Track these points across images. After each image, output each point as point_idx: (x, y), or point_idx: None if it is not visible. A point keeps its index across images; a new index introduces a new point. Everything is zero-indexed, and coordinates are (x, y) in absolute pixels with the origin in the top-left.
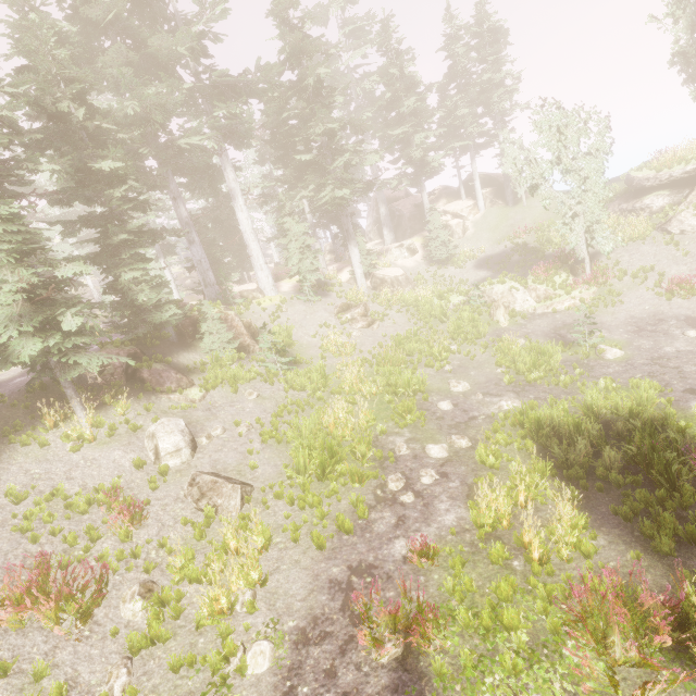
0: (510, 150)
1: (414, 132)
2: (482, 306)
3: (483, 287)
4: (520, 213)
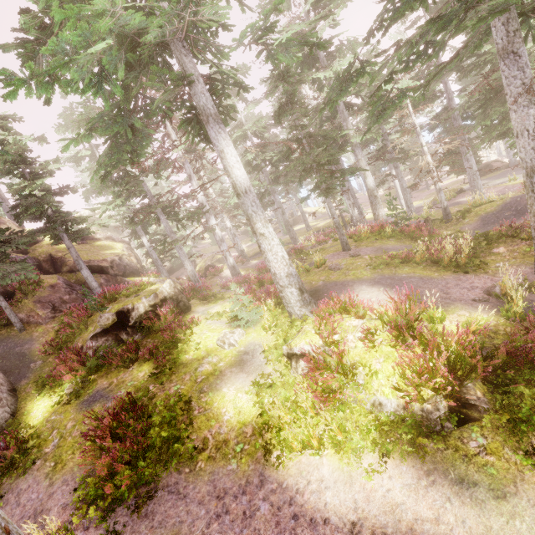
0: None
1: None
2: None
3: None
4: None
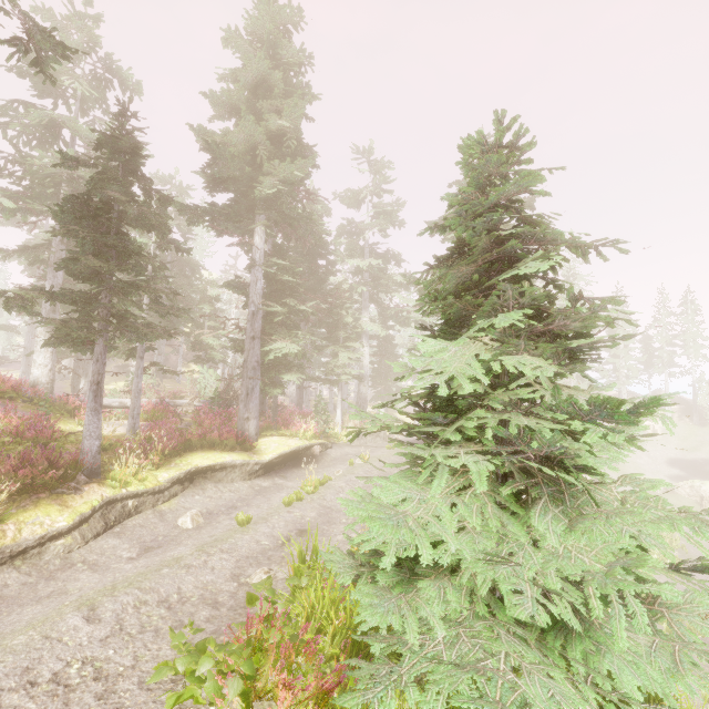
0: (704, 386)
1: (626, 355)
2: (691, 496)
3: (691, 483)
4: (708, 434)
